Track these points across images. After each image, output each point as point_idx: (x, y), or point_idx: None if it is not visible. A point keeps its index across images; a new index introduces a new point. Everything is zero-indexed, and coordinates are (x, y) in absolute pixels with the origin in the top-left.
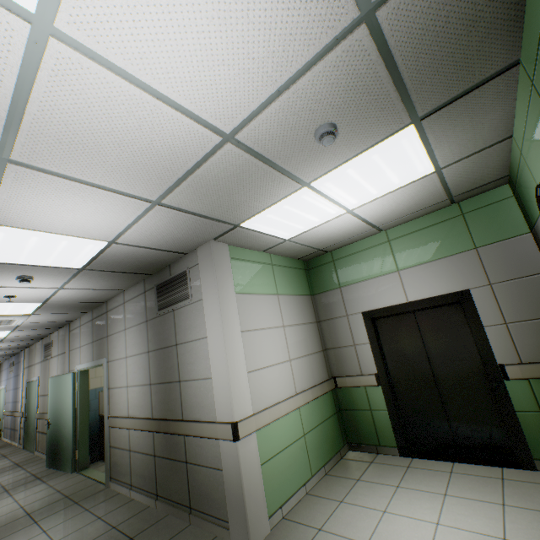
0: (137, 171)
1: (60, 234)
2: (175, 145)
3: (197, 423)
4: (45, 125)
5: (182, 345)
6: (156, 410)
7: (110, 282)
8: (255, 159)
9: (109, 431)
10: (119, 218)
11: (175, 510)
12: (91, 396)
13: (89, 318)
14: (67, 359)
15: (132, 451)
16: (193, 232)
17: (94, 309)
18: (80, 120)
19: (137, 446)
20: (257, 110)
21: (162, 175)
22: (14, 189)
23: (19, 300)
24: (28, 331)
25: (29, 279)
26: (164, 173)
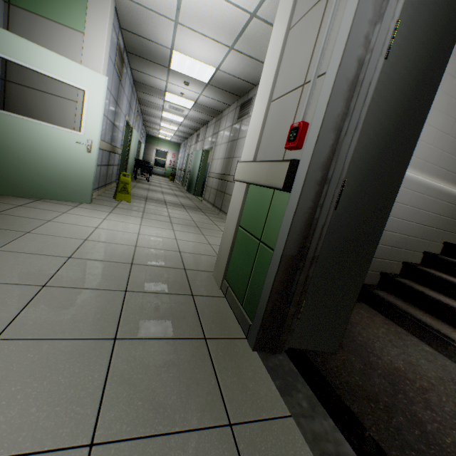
0: (220, 30)
1: (197, 60)
2: (232, 18)
3: (231, 176)
4: (187, 9)
5: (239, 140)
6: (223, 170)
7: (222, 97)
8: (270, 27)
9: (207, 179)
10: (218, 55)
11: (216, 210)
12: (208, 167)
13: (215, 121)
14: (203, 143)
15: (212, 188)
16: (254, 70)
17: (217, 116)
18: (197, 7)
19: (213, 186)
20: (262, 1)
21: (230, 33)
22: (180, 35)
23: (185, 98)
24: (190, 122)
25: (188, 84)
26: (231, 32)
